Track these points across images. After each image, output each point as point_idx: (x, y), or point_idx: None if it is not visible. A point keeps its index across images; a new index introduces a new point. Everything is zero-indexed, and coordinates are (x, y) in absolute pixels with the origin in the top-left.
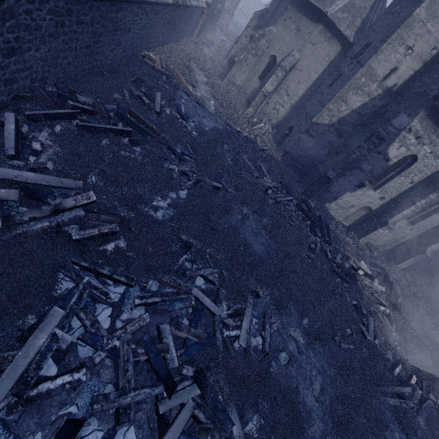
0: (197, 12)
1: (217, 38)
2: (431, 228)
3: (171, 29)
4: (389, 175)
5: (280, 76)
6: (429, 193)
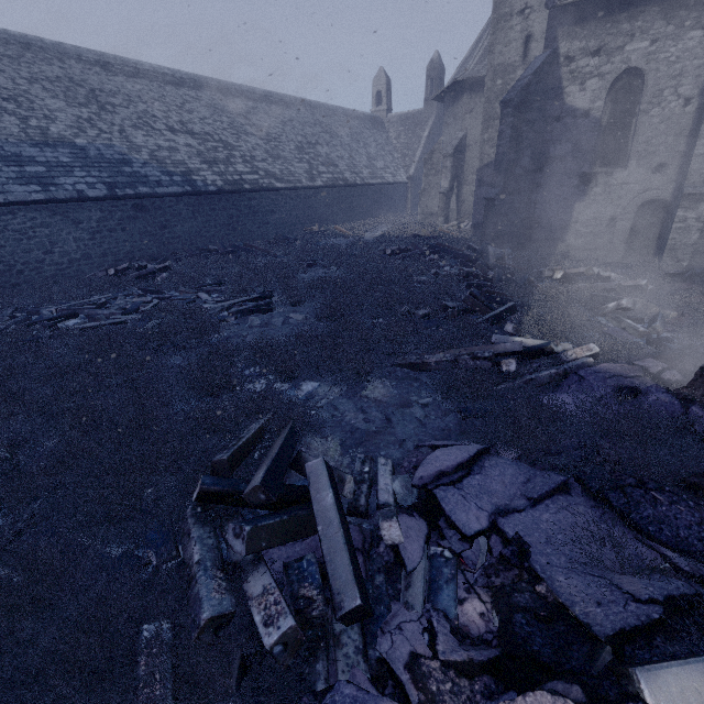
0: (395, 189)
1: None
2: None
3: (348, 209)
4: (631, 130)
5: (448, 165)
6: None
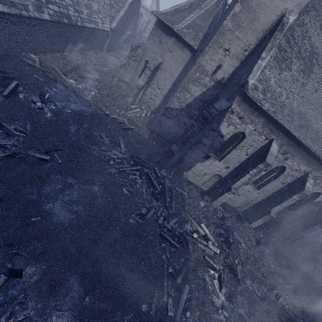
0: (101, 33)
1: None
2: (274, 192)
3: (65, 41)
4: (229, 149)
5: (147, 74)
6: (258, 163)
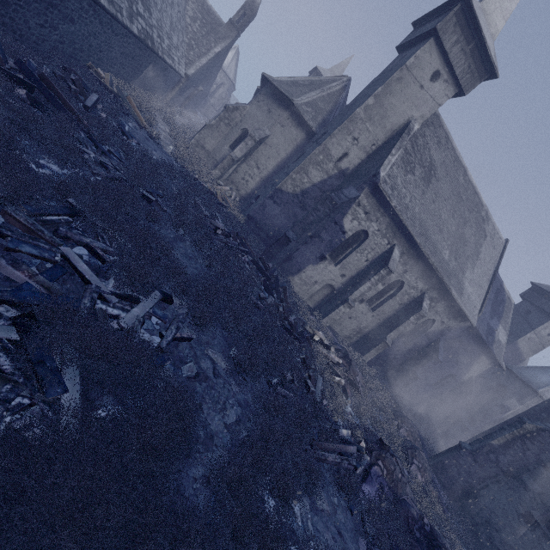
0: (173, 76)
1: (196, 119)
2: (390, 316)
3: (135, 68)
4: (347, 251)
5: (249, 145)
6: (380, 269)
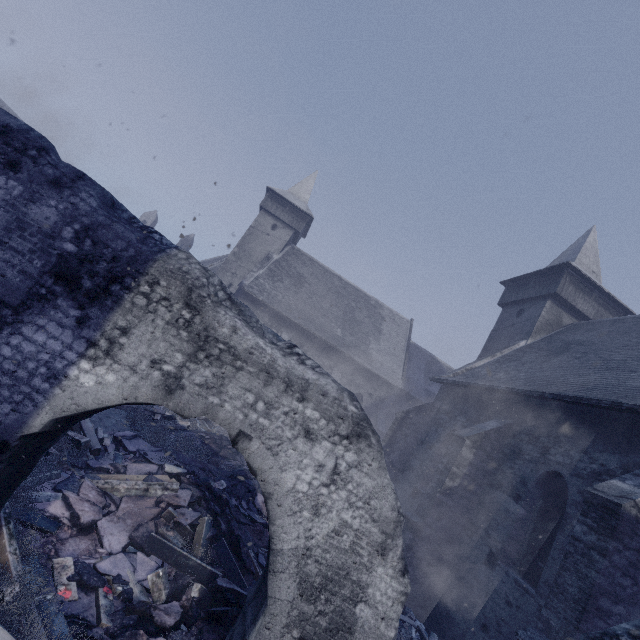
0: None
1: None
2: None
3: None
4: None
5: None
6: None
